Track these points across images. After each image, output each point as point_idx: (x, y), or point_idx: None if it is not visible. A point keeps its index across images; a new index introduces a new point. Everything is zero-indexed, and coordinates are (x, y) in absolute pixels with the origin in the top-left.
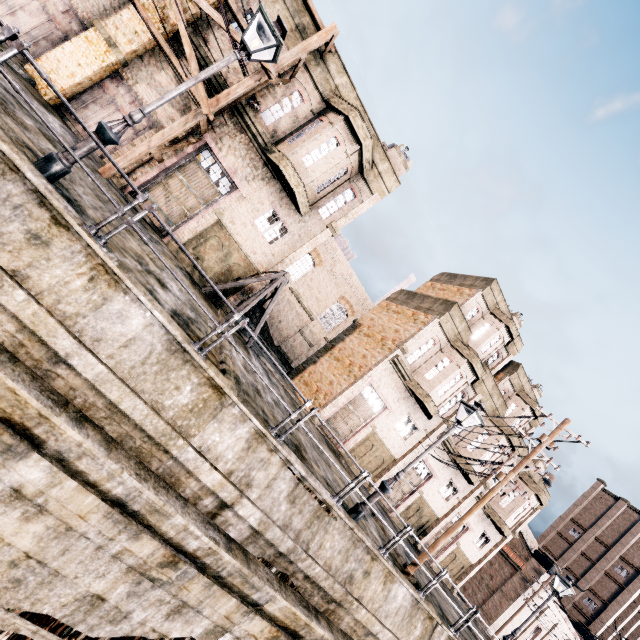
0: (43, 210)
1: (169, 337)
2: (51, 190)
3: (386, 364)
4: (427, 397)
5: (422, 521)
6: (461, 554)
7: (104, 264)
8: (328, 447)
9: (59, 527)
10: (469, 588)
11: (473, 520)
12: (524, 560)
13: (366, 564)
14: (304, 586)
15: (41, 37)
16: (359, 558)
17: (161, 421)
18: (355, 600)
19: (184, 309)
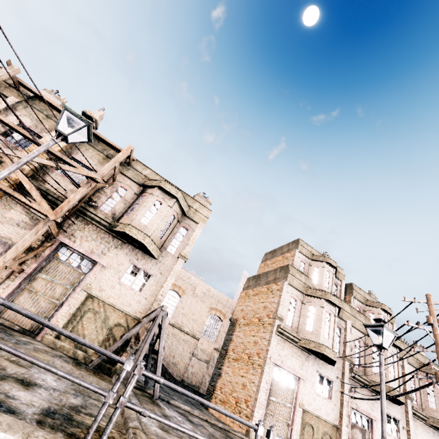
0: None
1: None
2: None
3: (275, 338)
4: (321, 346)
5: None
6: None
7: None
8: None
9: None
10: None
11: None
12: None
13: None
14: None
15: None
16: None
17: None
18: None
19: (64, 399)
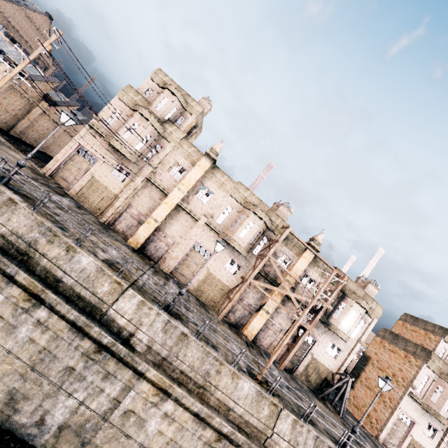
0: None
1: None
2: None
3: (406, 397)
4: (439, 415)
5: None
6: None
7: None
8: None
9: None
10: None
11: None
12: None
13: None
14: None
15: (242, 316)
16: None
17: None
18: None
19: None
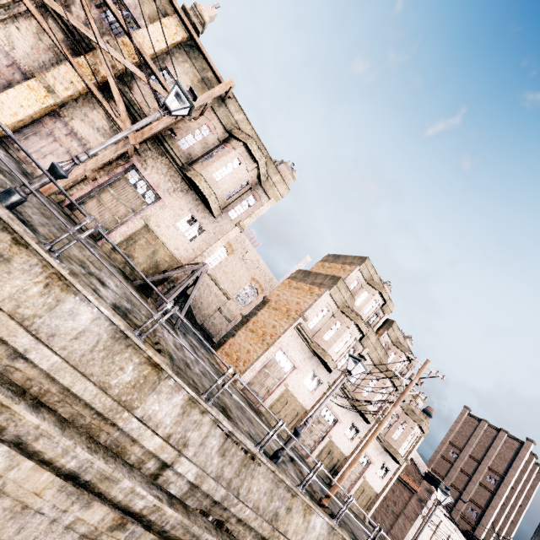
0: (5, 234)
1: (113, 327)
2: (12, 217)
3: (292, 331)
4: (326, 355)
5: (333, 462)
6: (368, 486)
7: (57, 273)
8: (250, 407)
9: (15, 507)
10: (378, 517)
11: (374, 454)
12: (418, 483)
13: (288, 501)
14: (237, 529)
15: None
16: (281, 497)
17: (108, 398)
18: (281, 535)
19: (122, 302)
